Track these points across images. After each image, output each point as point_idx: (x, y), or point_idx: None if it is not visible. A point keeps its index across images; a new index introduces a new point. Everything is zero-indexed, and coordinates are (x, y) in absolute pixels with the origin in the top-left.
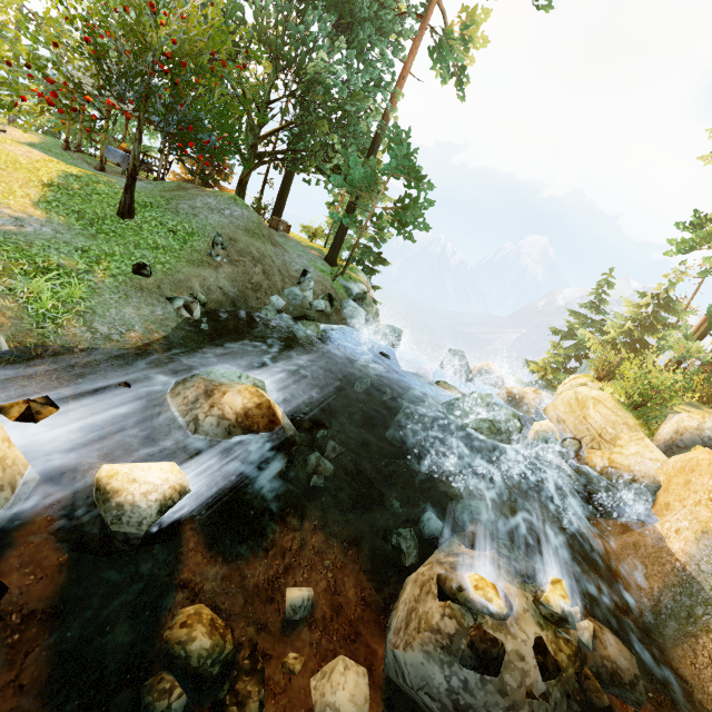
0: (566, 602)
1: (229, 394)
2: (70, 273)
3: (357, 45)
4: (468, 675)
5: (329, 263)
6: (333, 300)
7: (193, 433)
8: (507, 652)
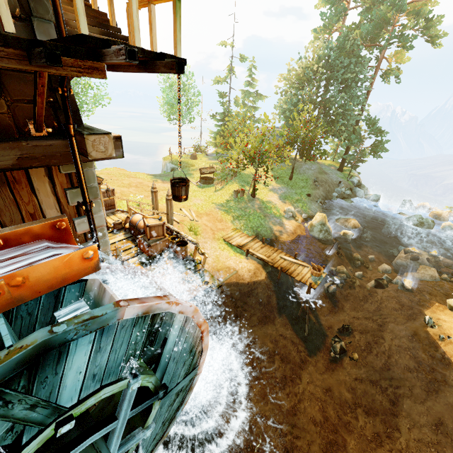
0: (436, 253)
1: (350, 220)
2: (300, 200)
3: (348, 90)
4: (411, 261)
5: (340, 171)
6: (351, 190)
7: (346, 228)
8: (419, 258)
